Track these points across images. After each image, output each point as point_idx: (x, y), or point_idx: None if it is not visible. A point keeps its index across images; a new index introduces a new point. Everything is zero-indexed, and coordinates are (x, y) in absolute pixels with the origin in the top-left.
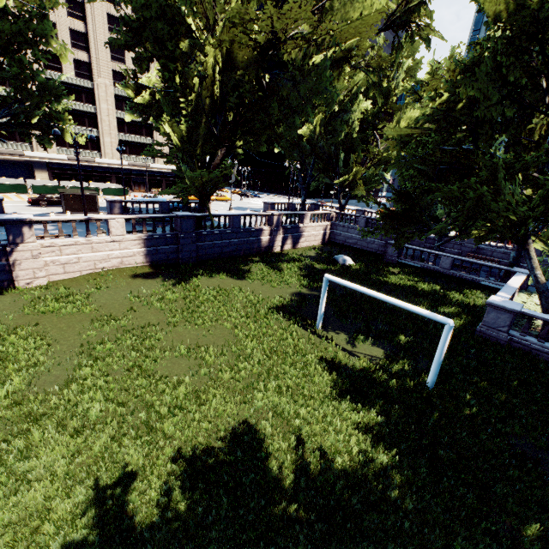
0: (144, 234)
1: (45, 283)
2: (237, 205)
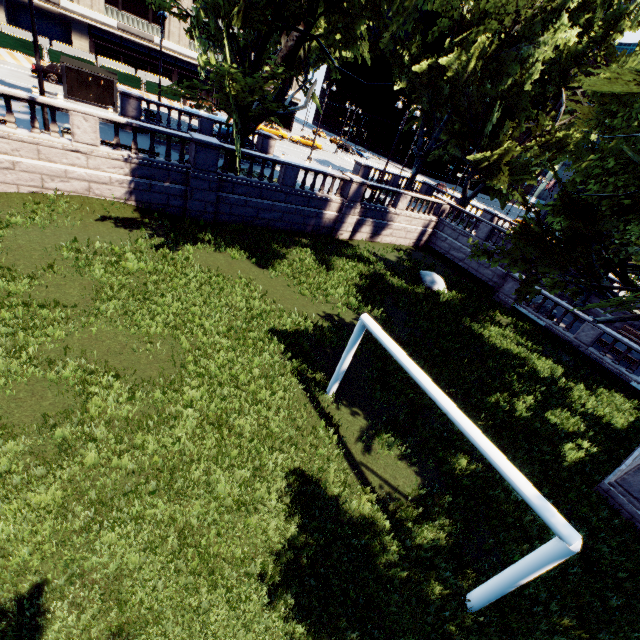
0: (132, 154)
1: None
2: (324, 157)
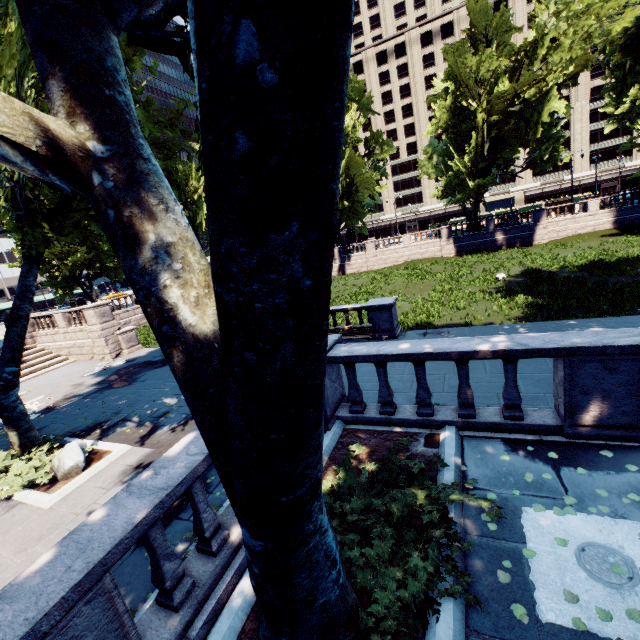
0: (613, 208)
1: (546, 243)
2: None
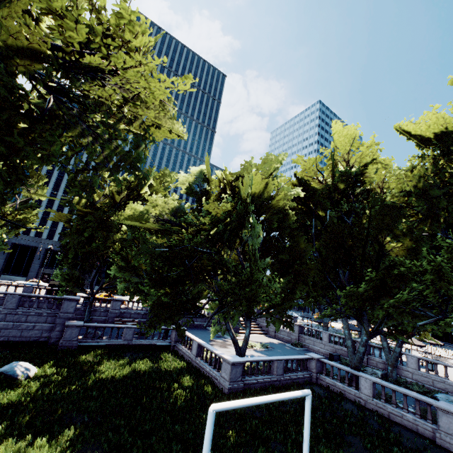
0: None
1: None
2: None
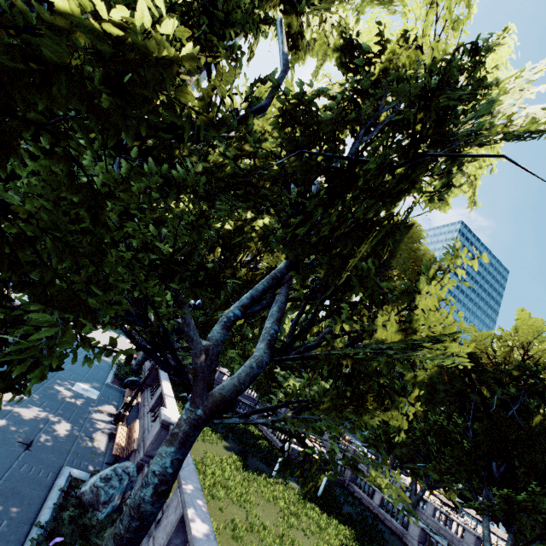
0: None
1: None
2: None
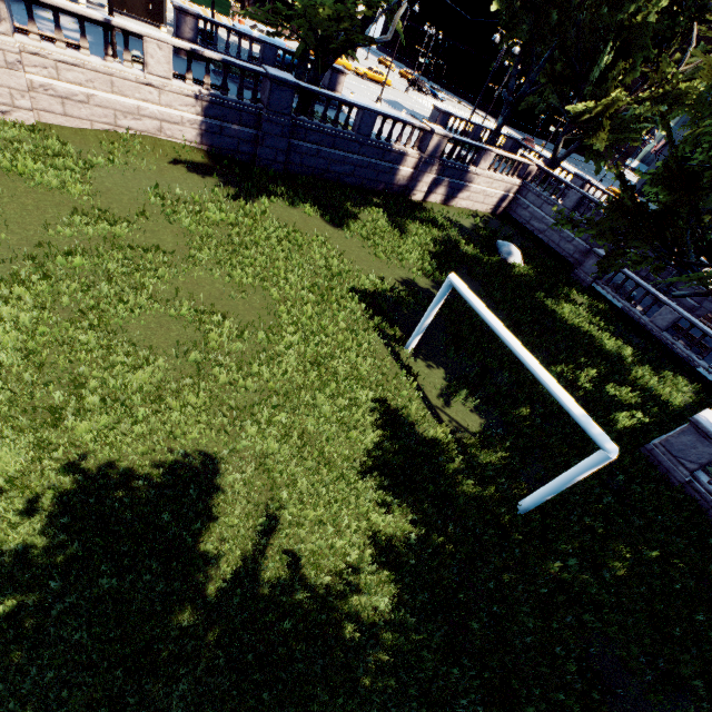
0: (204, 90)
1: (31, 121)
2: (394, 98)
